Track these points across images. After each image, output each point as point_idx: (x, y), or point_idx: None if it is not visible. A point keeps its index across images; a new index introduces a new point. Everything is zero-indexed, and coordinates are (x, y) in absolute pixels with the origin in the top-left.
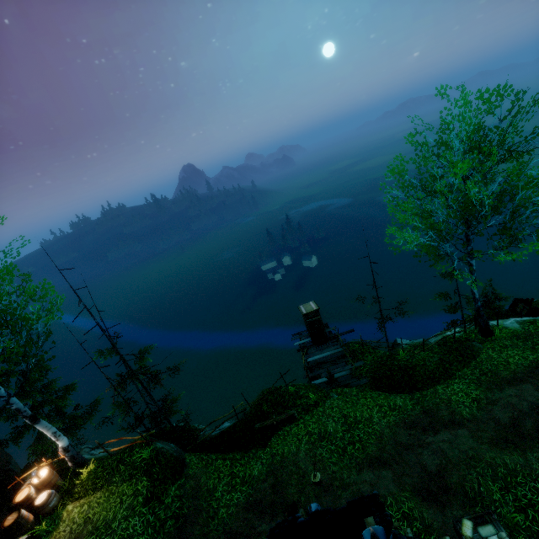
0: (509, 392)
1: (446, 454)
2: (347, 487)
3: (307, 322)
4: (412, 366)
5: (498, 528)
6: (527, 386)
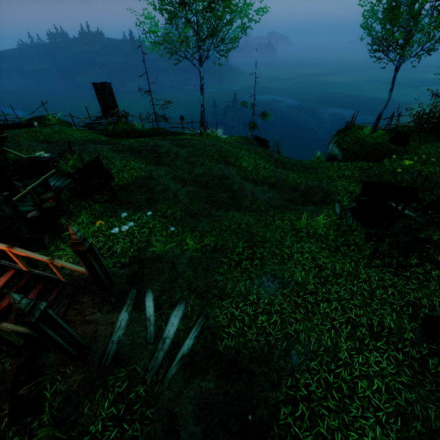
0: (156, 141)
1: (87, 149)
2: (17, 143)
3: (96, 92)
4: (136, 131)
5: (52, 155)
6: (168, 141)
